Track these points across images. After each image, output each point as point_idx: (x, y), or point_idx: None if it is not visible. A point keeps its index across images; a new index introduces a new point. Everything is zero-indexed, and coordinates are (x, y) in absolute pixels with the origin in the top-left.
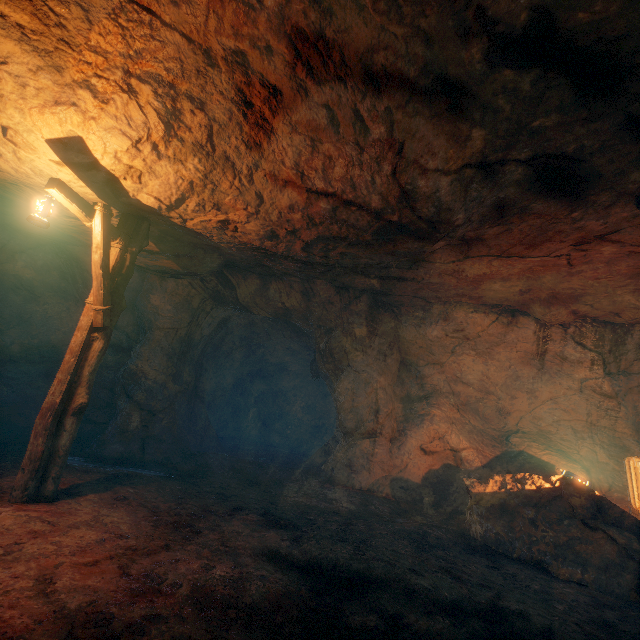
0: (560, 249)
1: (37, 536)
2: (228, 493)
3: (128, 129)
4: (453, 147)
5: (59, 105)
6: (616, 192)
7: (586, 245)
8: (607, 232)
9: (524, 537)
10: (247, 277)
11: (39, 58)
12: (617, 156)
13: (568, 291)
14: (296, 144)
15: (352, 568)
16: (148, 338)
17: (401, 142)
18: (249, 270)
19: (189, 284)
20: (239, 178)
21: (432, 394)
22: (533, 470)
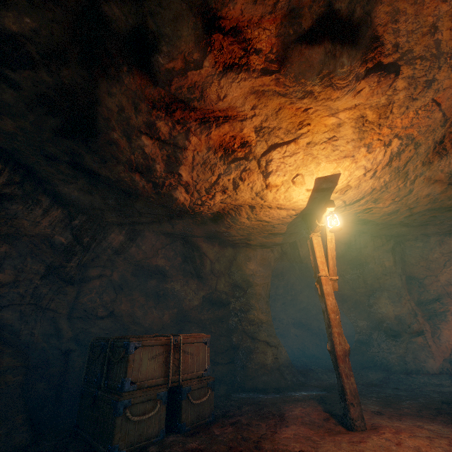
0: None
1: None
2: (388, 395)
3: (369, 165)
4: None
5: (344, 158)
6: None
7: None
8: None
9: None
10: None
11: (356, 135)
12: None
13: None
14: None
15: None
16: (250, 293)
17: None
18: None
19: (270, 250)
20: (405, 182)
21: (439, 296)
22: None
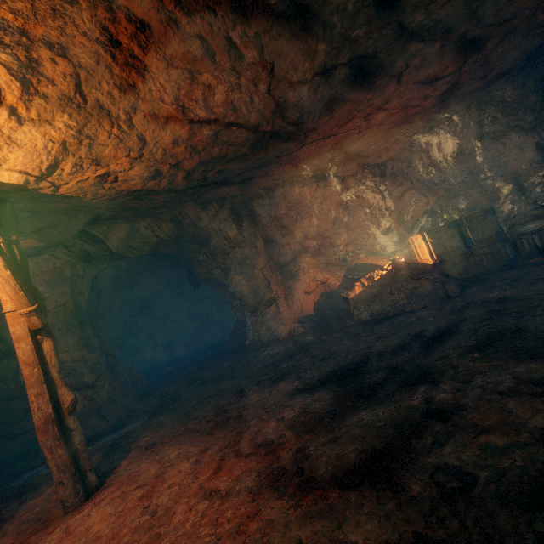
0: (358, 123)
1: (149, 496)
2: (211, 394)
3: None
4: (307, 61)
5: None
6: (389, 76)
7: (370, 116)
8: (383, 104)
9: (391, 303)
10: (113, 226)
11: None
12: (392, 51)
13: (355, 151)
14: (174, 79)
15: (344, 366)
16: None
17: (271, 63)
18: (114, 218)
19: (51, 257)
20: (118, 125)
21: (295, 255)
22: (367, 271)
